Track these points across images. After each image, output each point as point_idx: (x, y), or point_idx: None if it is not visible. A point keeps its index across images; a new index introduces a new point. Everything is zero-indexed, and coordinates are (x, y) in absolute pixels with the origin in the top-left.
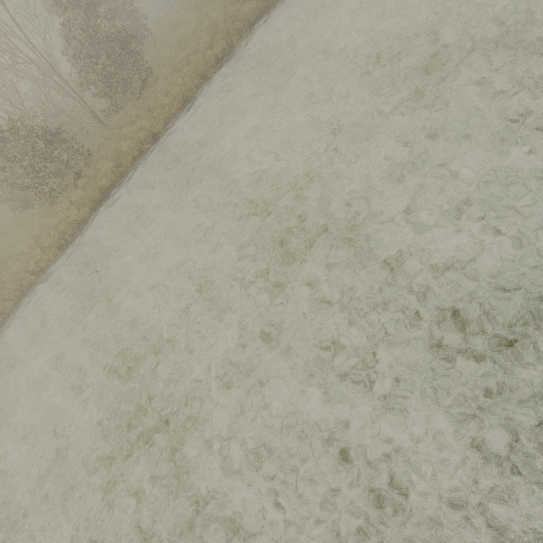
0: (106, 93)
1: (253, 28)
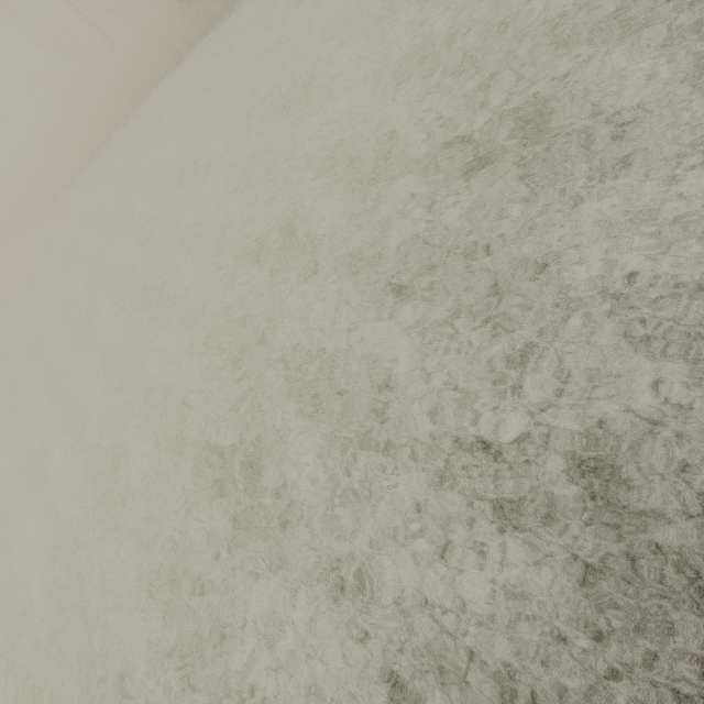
0: None
1: None
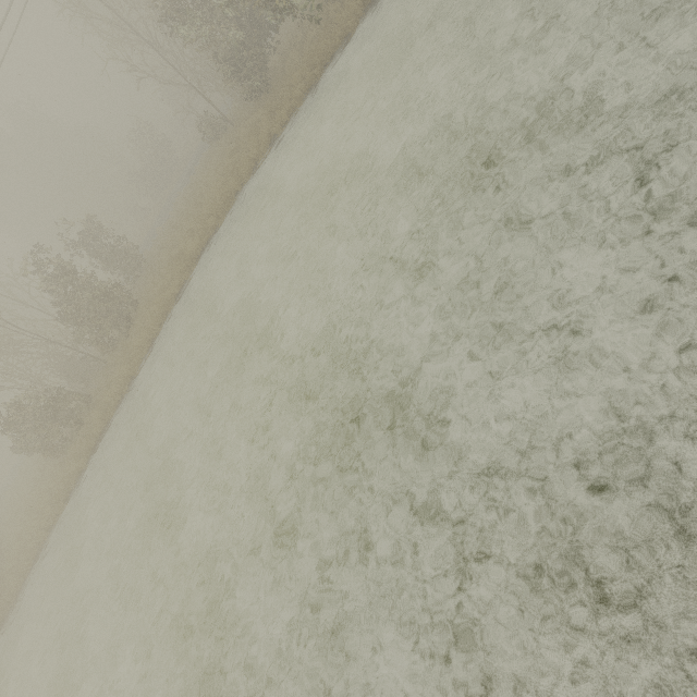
0: (97, 342)
1: (199, 261)
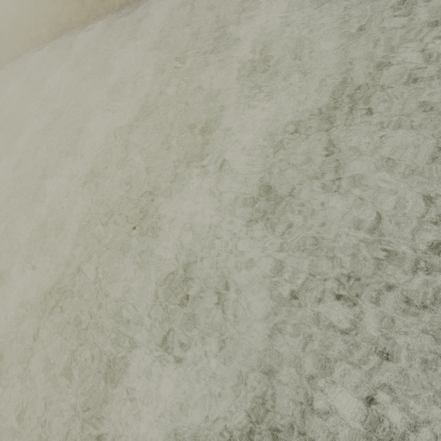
0: None
1: None
